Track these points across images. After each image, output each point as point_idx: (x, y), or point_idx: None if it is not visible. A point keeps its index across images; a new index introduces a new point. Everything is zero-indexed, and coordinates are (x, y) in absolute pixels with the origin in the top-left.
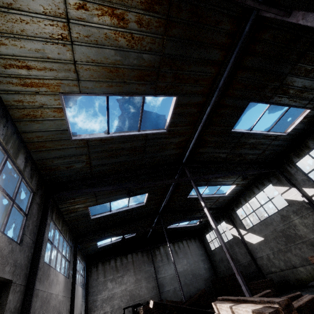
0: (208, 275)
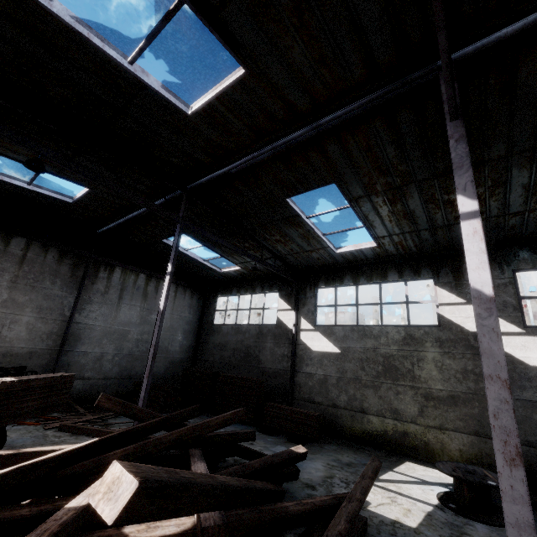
0: (180, 358)
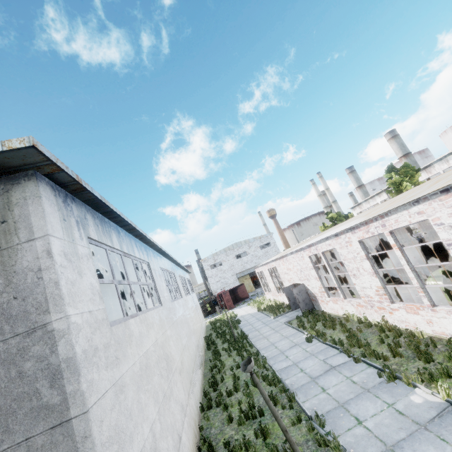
0: None
